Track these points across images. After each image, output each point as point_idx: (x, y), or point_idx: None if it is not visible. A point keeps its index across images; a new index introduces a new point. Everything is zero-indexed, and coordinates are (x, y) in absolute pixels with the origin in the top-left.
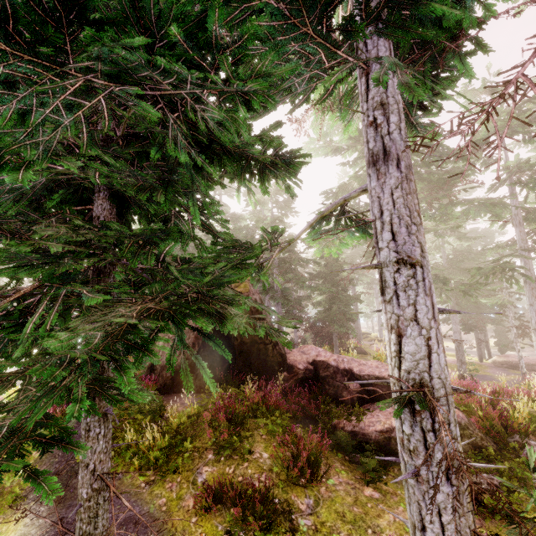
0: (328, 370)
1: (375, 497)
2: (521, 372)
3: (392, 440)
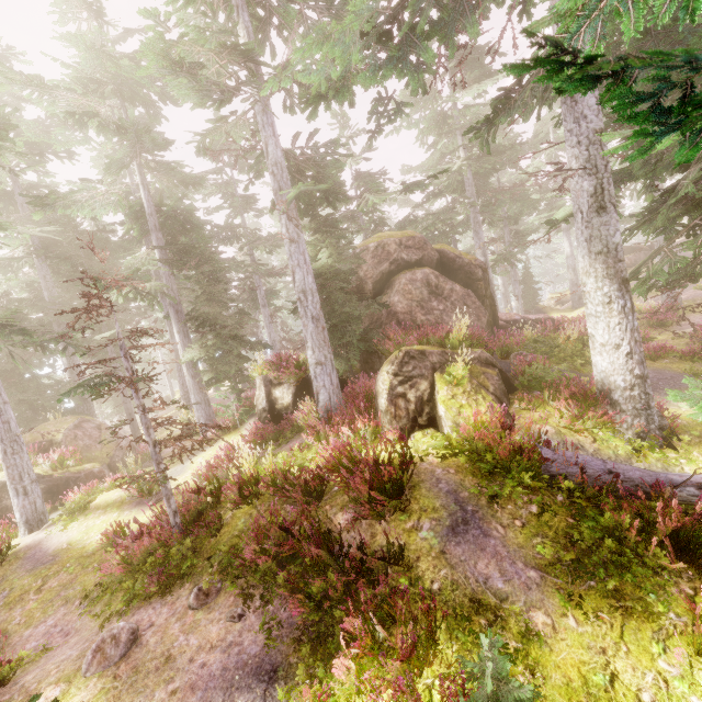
0: (518, 322)
1: None
2: None
3: None
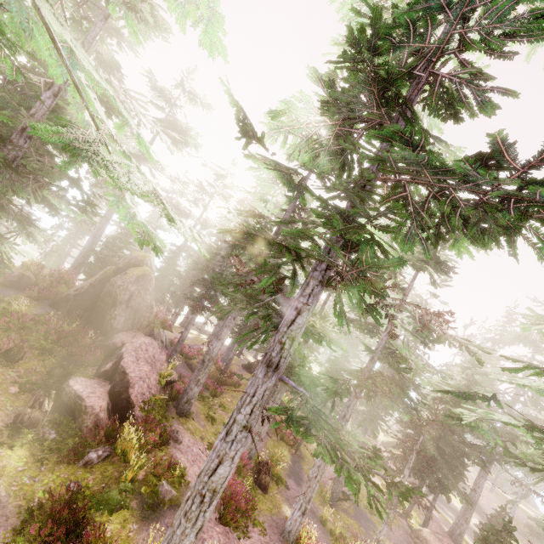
0: (118, 351)
1: (9, 391)
2: (376, 536)
3: (64, 391)
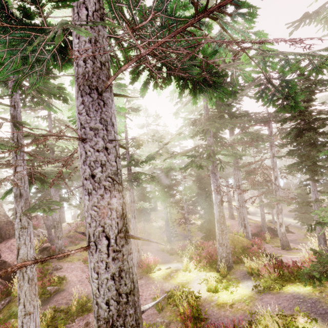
0: None
1: None
2: (188, 238)
3: None
